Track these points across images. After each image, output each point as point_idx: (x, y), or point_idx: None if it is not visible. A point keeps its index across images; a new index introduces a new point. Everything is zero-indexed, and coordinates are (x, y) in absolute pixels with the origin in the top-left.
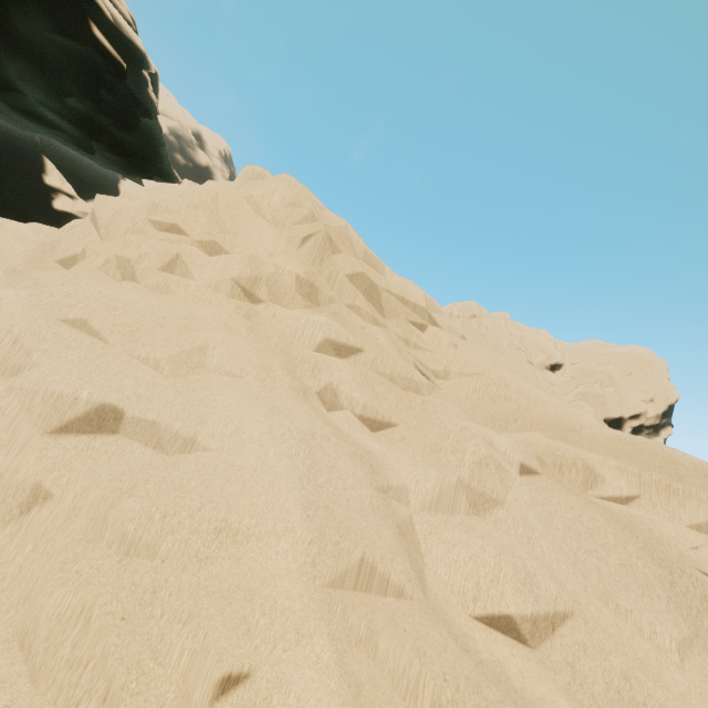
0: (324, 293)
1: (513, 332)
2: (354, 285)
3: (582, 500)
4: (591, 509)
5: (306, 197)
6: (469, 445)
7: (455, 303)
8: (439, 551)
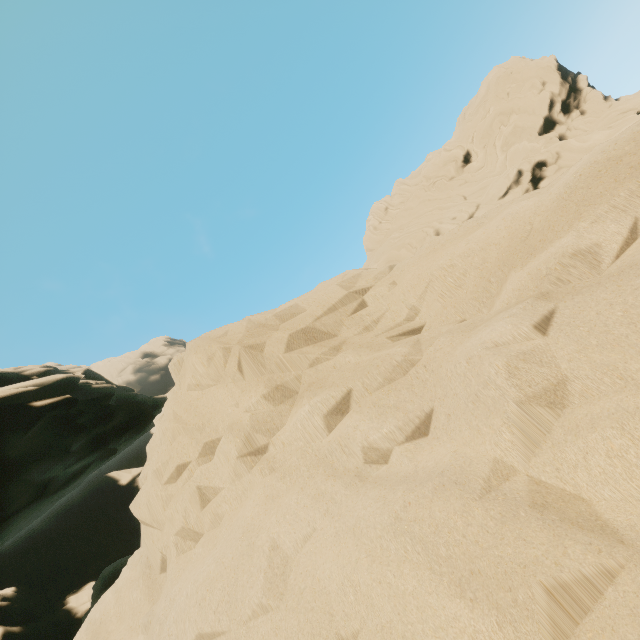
0: (289, 381)
1: (417, 182)
2: (296, 349)
3: (608, 285)
4: (623, 283)
5: (210, 344)
6: (486, 370)
7: (367, 220)
8: (583, 477)
